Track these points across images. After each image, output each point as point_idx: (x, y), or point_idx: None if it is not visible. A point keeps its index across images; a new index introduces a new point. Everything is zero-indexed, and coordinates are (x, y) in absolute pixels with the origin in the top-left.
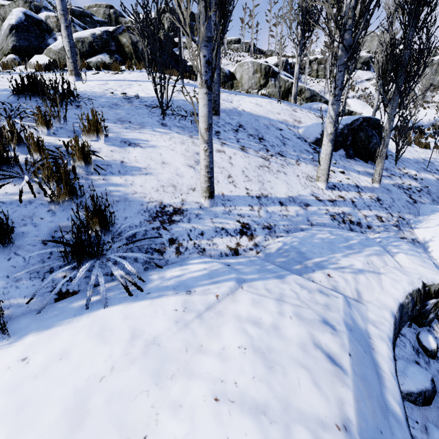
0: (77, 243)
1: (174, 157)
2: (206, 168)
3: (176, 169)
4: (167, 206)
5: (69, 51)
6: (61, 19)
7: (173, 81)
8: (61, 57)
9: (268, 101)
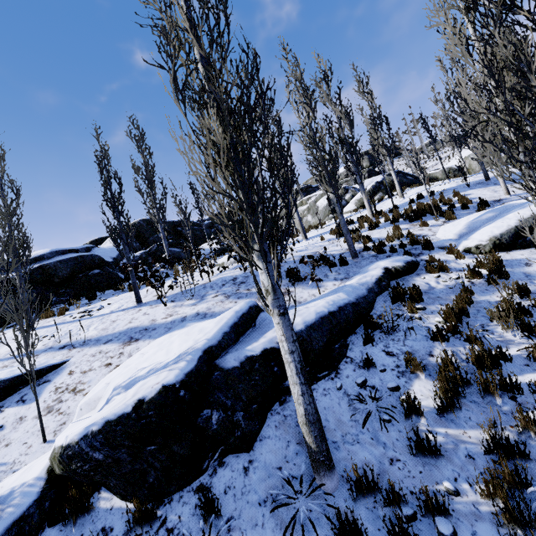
0: (483, 203)
1: (485, 193)
2: (504, 186)
3: (489, 194)
4: (495, 200)
5: (399, 189)
6: (395, 180)
7: (442, 183)
8: (361, 202)
9: (511, 166)
